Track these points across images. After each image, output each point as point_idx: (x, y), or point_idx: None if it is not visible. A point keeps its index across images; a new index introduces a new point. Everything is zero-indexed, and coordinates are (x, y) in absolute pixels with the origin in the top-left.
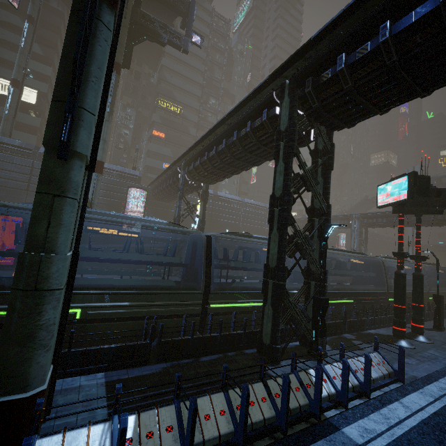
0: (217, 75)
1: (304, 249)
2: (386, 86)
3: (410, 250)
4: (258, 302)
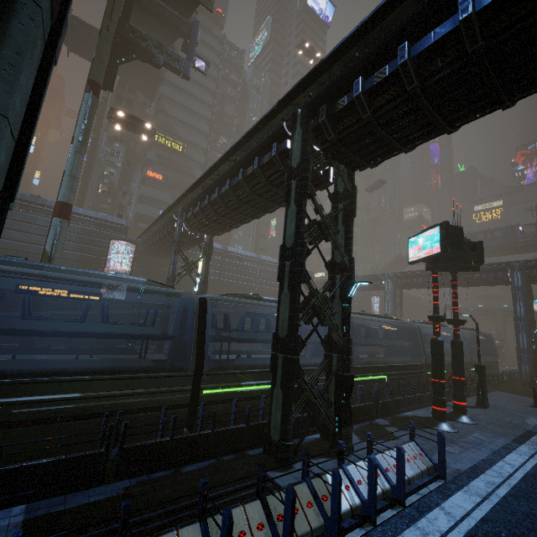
0: (229, 111)
1: (323, 313)
2: (408, 117)
3: (449, 314)
4: (268, 383)
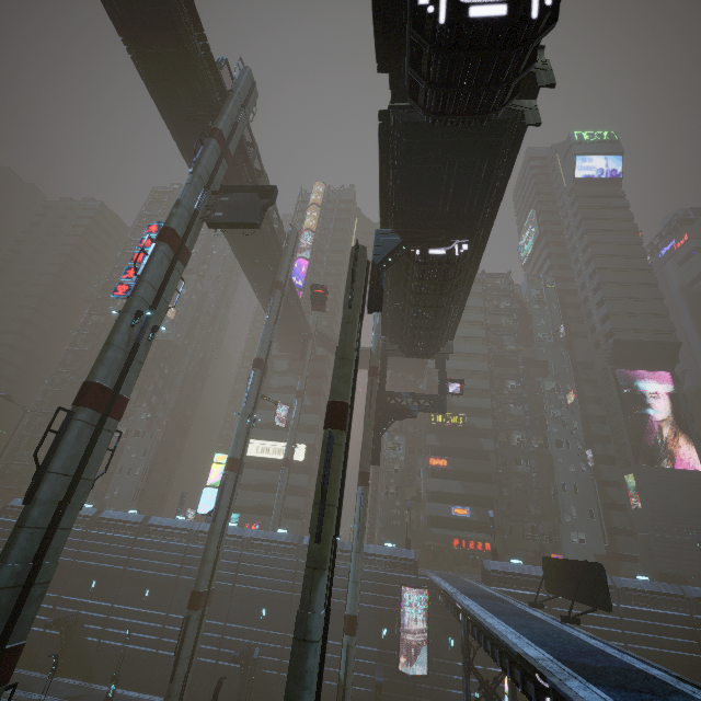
0: (509, 344)
1: None
2: None
3: None
4: None
